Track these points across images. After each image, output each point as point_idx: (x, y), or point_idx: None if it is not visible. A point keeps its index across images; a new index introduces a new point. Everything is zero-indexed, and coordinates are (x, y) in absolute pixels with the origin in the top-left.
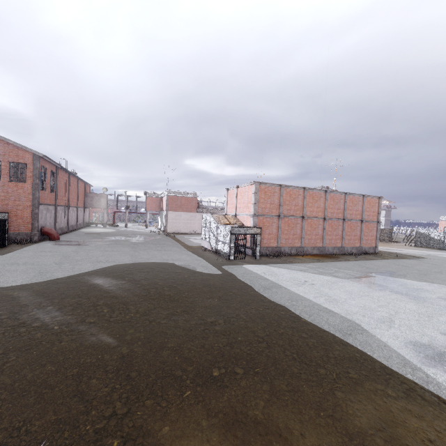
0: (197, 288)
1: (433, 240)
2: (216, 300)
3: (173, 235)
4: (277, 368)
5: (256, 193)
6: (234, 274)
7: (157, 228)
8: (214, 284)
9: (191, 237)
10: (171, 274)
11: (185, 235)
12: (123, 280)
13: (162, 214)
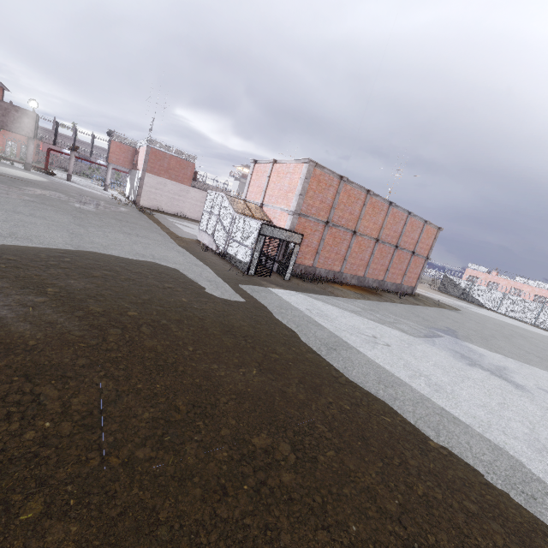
0: (211, 333)
1: (458, 288)
2: (254, 370)
3: (149, 211)
4: None
5: (307, 179)
6: (265, 305)
7: (123, 195)
8: (241, 327)
9: (178, 221)
10: (155, 290)
11: (168, 217)
12: (40, 293)
13: (133, 175)
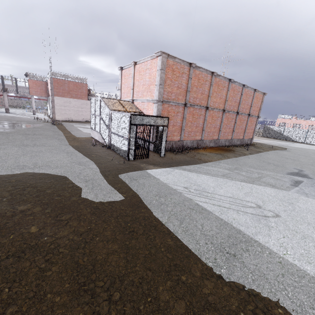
0: (45, 312)
1: (275, 133)
2: None
3: (61, 122)
4: None
5: (163, 70)
6: (143, 197)
7: (47, 115)
8: (107, 260)
9: (81, 125)
10: None
11: (75, 124)
12: None
13: (49, 100)
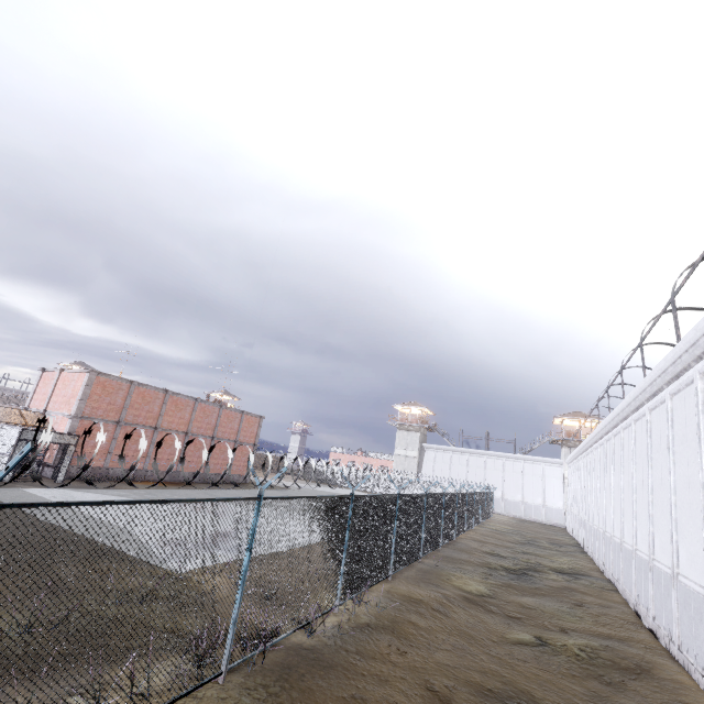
0: None
1: (318, 473)
2: None
3: None
4: (1, 560)
5: (89, 385)
6: None
7: None
8: None
9: None
10: None
11: None
12: None
13: None
